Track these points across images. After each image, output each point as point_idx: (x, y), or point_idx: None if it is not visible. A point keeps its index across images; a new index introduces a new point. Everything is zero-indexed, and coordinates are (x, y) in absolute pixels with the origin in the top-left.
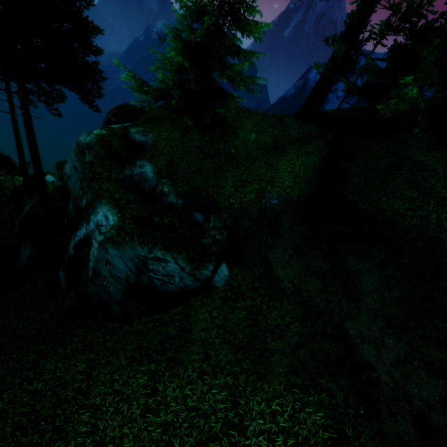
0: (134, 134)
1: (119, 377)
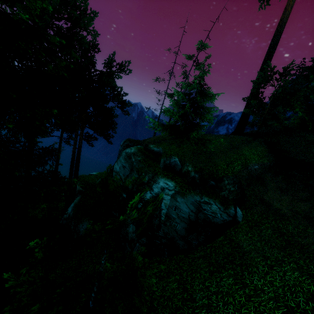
0: (153, 147)
1: (210, 284)
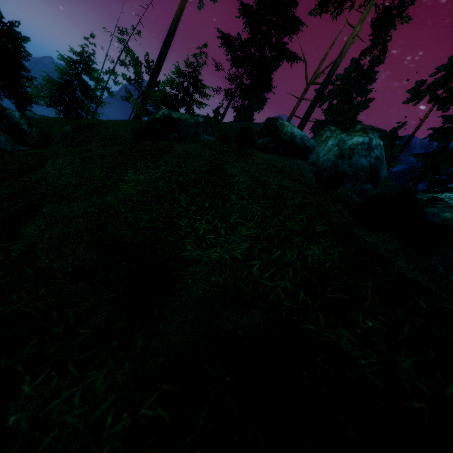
0: (27, 112)
1: None
